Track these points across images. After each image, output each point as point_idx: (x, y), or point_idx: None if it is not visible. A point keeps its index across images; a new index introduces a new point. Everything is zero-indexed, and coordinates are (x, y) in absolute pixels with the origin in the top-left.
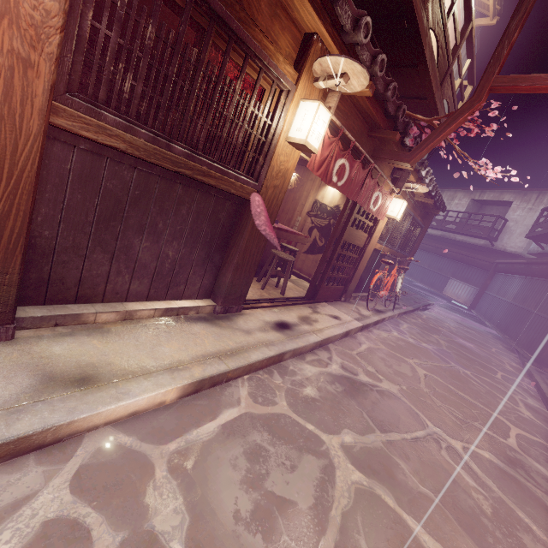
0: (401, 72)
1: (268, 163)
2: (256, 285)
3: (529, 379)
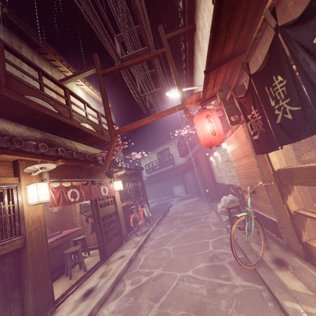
0: (82, 138)
1: (23, 222)
2: (65, 280)
3: (213, 210)
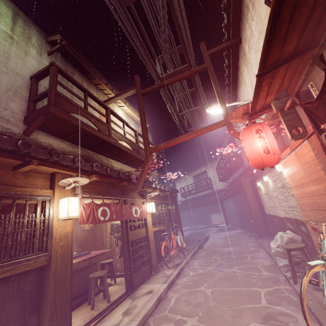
0: (119, 156)
1: (51, 237)
2: (87, 309)
3: (262, 248)
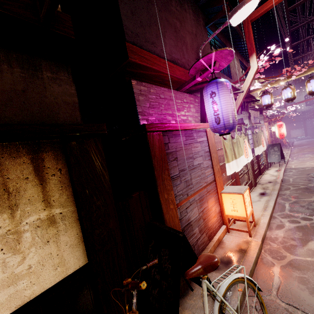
0: None
1: (272, 135)
2: None
3: None
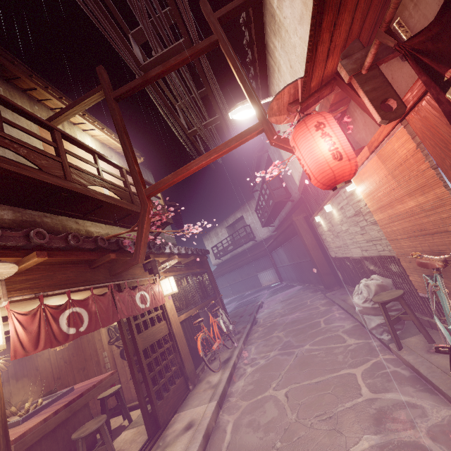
0: (97, 212)
1: None
2: None
3: (335, 305)
